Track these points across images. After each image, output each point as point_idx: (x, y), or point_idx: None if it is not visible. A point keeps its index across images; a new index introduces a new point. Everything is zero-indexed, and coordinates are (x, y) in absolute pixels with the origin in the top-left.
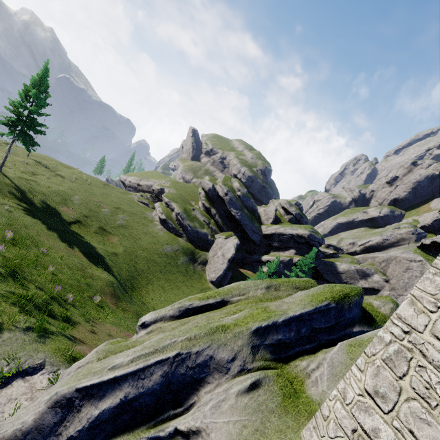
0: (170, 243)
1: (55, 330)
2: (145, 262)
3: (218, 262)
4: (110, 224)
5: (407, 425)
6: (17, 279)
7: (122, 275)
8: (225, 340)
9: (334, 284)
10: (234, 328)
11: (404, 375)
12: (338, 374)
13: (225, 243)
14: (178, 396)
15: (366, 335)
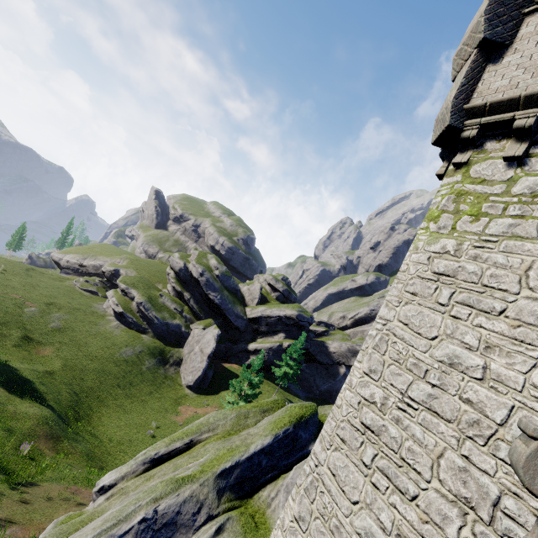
0: (130, 344)
1: None
2: (95, 376)
3: (195, 360)
4: (39, 329)
5: (314, 537)
6: None
7: (61, 402)
8: (192, 491)
9: (295, 404)
10: (200, 476)
11: (314, 499)
12: None
13: (204, 334)
14: None
15: None
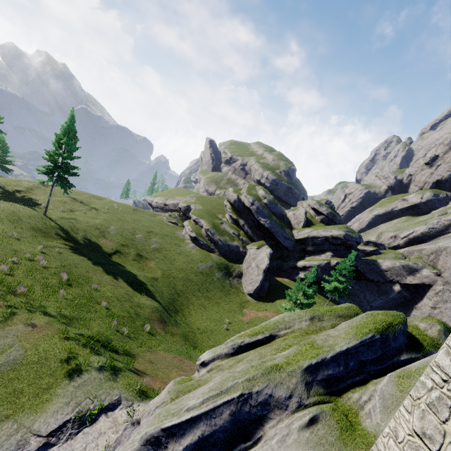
0: (203, 260)
1: (122, 366)
2: (183, 282)
3: (253, 274)
4: (145, 249)
5: None
6: (80, 320)
7: (164, 299)
8: (281, 379)
9: (376, 312)
10: (286, 367)
11: (446, 419)
12: (390, 406)
13: (258, 253)
14: (246, 431)
15: (413, 366)
